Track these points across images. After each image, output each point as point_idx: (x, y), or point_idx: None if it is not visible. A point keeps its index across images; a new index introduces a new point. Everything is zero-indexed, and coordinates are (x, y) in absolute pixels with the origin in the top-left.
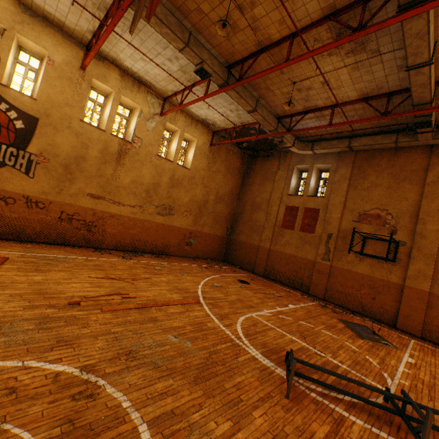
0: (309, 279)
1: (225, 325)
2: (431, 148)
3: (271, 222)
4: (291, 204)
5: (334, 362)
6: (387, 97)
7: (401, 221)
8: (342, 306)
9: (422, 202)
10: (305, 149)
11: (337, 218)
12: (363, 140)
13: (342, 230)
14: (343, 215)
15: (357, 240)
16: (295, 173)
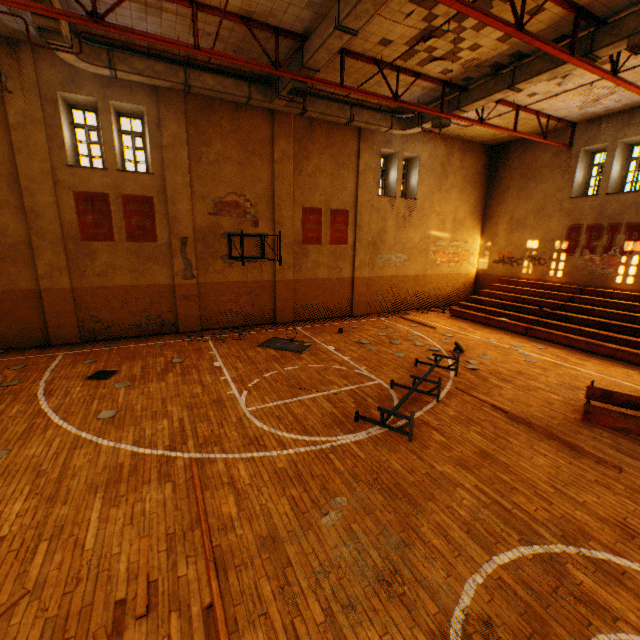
0: (173, 313)
1: (282, 447)
2: (272, 113)
3: (53, 232)
4: (89, 189)
5: (348, 390)
6: (276, 35)
7: (261, 210)
8: (226, 327)
9: (276, 185)
10: (96, 63)
11: (189, 212)
12: (208, 80)
13: (200, 230)
14: (194, 205)
15: (221, 241)
16: (64, 110)
